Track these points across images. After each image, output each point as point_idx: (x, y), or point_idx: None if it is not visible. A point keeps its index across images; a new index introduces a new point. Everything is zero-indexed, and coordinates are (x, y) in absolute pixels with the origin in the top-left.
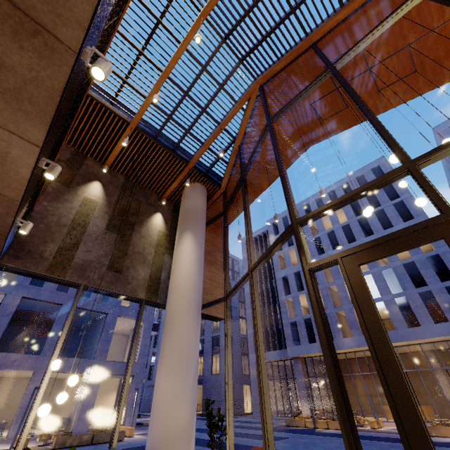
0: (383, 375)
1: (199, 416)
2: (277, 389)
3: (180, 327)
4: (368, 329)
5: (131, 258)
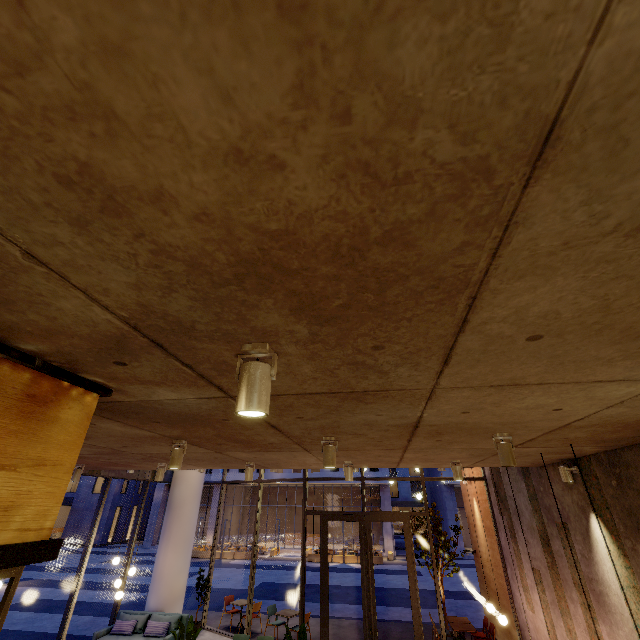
0: (322, 573)
1: None
2: None
3: (188, 513)
4: (322, 552)
5: None
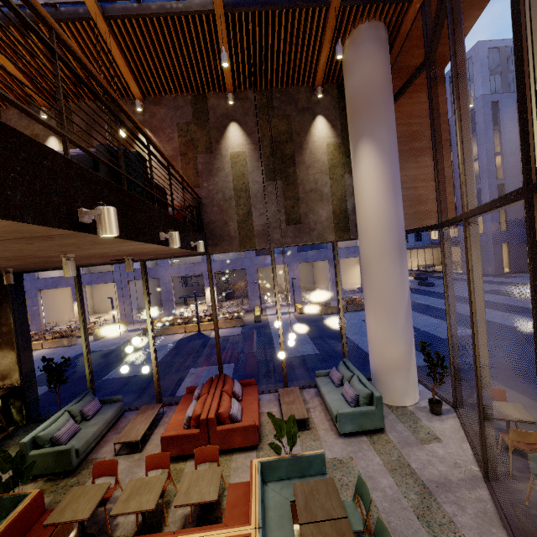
0: None
1: (458, 275)
2: None
3: (378, 275)
4: None
5: (305, 201)
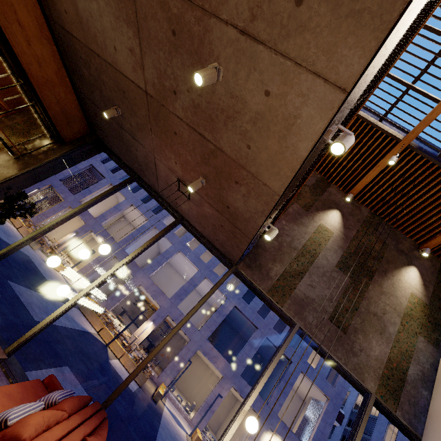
0: None
1: None
2: None
3: None
4: None
5: (363, 317)
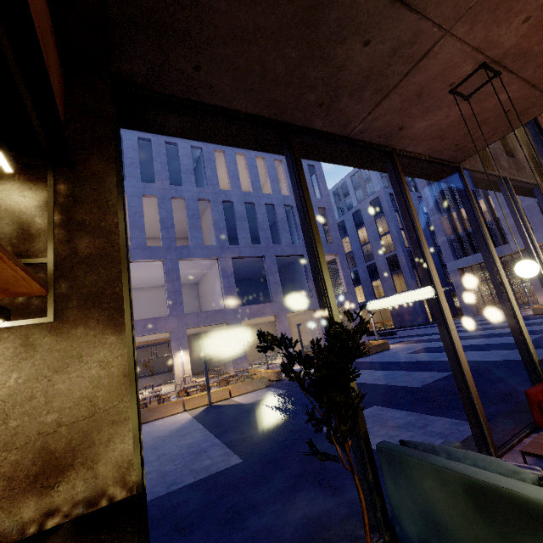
0: None
1: (394, 330)
2: (485, 290)
3: None
4: None
5: (508, 137)
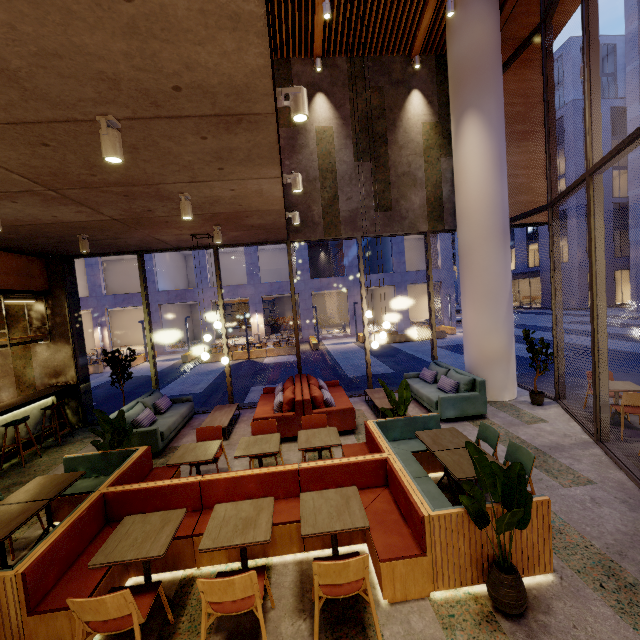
0: None
1: (537, 310)
2: None
3: (480, 261)
4: None
5: (397, 186)
